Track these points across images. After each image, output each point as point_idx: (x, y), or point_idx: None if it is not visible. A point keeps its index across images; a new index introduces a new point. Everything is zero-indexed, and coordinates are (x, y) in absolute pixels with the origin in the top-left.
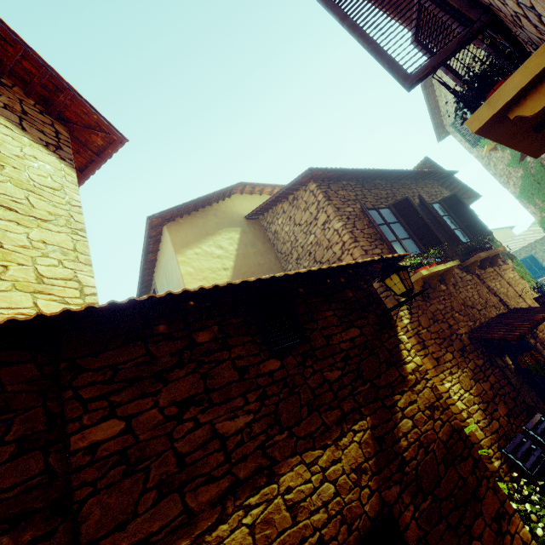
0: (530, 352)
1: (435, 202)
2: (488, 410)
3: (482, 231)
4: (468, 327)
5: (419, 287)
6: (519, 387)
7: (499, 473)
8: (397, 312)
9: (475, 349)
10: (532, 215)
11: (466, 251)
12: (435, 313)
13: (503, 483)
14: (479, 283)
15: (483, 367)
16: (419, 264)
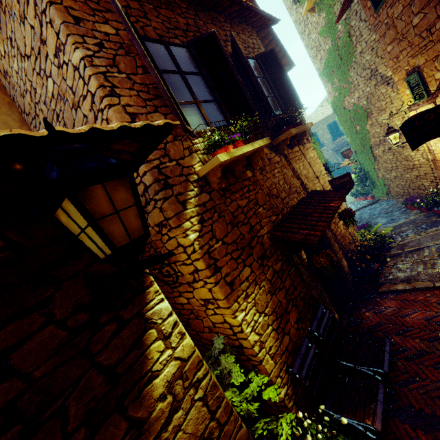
0: (326, 251)
1: (251, 56)
2: (281, 325)
3: (294, 102)
4: (271, 223)
5: (217, 179)
6: (309, 283)
7: (284, 402)
8: (180, 223)
9: (275, 251)
10: (328, 94)
11: (277, 126)
12: (236, 213)
13: (288, 427)
14: (286, 166)
15: (281, 271)
16: (219, 142)
